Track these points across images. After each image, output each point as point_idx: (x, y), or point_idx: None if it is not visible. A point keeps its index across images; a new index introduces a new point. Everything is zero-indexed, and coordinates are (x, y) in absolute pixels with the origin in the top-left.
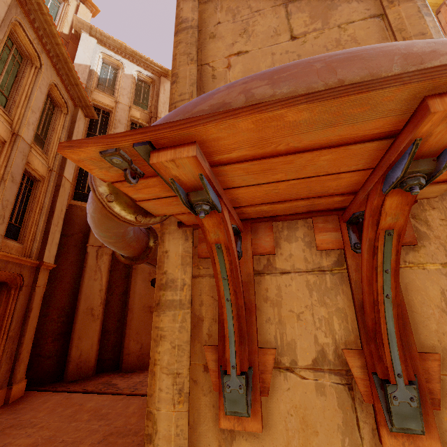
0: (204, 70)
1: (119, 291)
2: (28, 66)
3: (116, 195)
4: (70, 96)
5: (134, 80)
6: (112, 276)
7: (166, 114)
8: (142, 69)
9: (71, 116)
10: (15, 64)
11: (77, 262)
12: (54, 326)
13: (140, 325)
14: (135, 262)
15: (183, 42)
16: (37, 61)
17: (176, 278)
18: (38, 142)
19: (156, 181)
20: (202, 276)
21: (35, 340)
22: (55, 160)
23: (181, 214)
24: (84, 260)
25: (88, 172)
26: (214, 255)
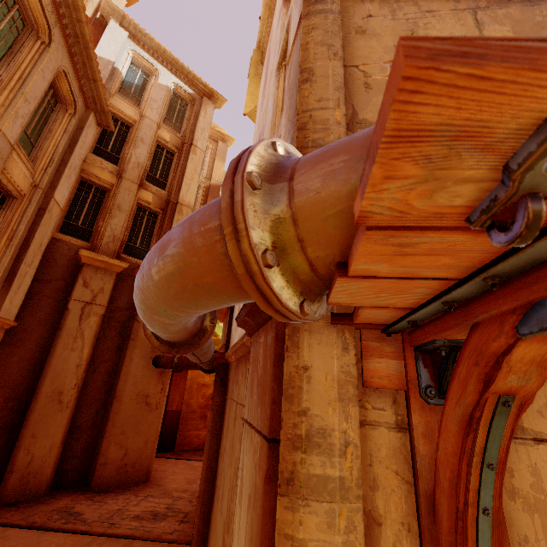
0: (351, 74)
1: (104, 369)
2: (31, 38)
3: (279, 254)
4: (83, 92)
5: (169, 93)
6: (99, 347)
7: (204, 143)
8: (181, 82)
9: (78, 120)
10: (13, 31)
11: (50, 322)
12: None
13: (129, 422)
14: (177, 350)
15: (319, 28)
16: (45, 35)
17: (329, 427)
18: (24, 144)
19: (483, 243)
20: (371, 425)
21: None
22: (45, 173)
23: (384, 307)
24: (60, 319)
25: (87, 198)
26: (483, 416)
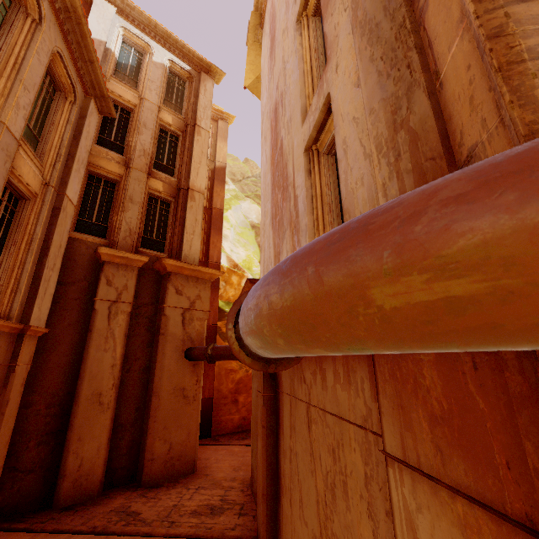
0: None
1: (138, 366)
2: (20, 16)
3: None
4: (80, 77)
5: (165, 72)
6: (130, 345)
7: (207, 122)
8: (176, 58)
9: (79, 108)
10: None
11: (79, 324)
12: (40, 422)
13: (169, 416)
14: (275, 367)
15: None
16: (35, 11)
17: None
18: (28, 139)
19: None
20: None
21: (10, 445)
22: (54, 169)
23: None
24: (89, 320)
25: (98, 192)
26: None
